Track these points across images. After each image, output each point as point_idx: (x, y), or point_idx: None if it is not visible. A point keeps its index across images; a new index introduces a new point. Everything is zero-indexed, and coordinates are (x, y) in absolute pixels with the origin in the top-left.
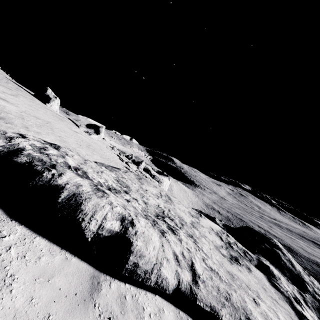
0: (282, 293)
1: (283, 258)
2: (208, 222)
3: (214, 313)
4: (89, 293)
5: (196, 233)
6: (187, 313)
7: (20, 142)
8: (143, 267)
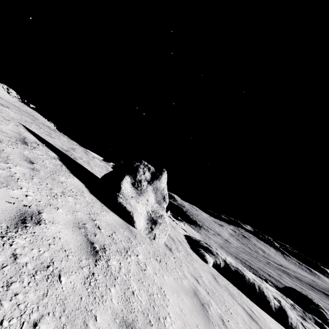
0: None
1: (327, 317)
2: (269, 285)
3: None
4: None
5: None
6: None
7: (220, 255)
8: (293, 324)
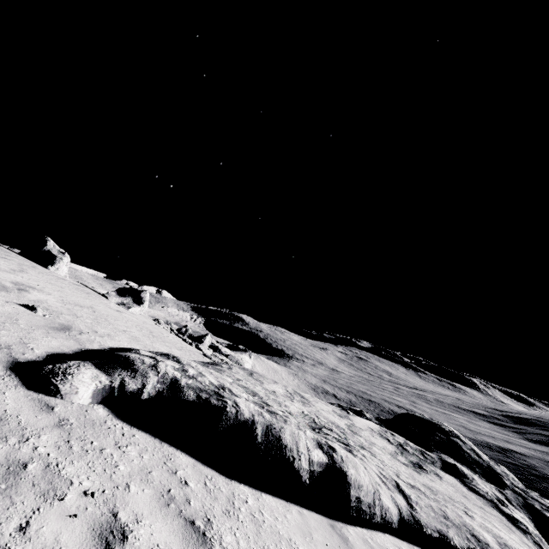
0: (483, 497)
1: (465, 448)
2: (361, 420)
3: (444, 537)
4: (345, 544)
5: (363, 441)
6: (420, 546)
7: (166, 369)
8: (365, 500)
